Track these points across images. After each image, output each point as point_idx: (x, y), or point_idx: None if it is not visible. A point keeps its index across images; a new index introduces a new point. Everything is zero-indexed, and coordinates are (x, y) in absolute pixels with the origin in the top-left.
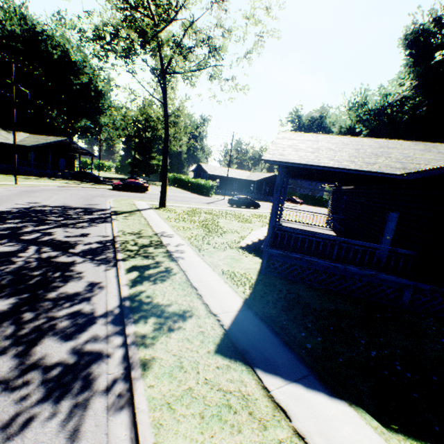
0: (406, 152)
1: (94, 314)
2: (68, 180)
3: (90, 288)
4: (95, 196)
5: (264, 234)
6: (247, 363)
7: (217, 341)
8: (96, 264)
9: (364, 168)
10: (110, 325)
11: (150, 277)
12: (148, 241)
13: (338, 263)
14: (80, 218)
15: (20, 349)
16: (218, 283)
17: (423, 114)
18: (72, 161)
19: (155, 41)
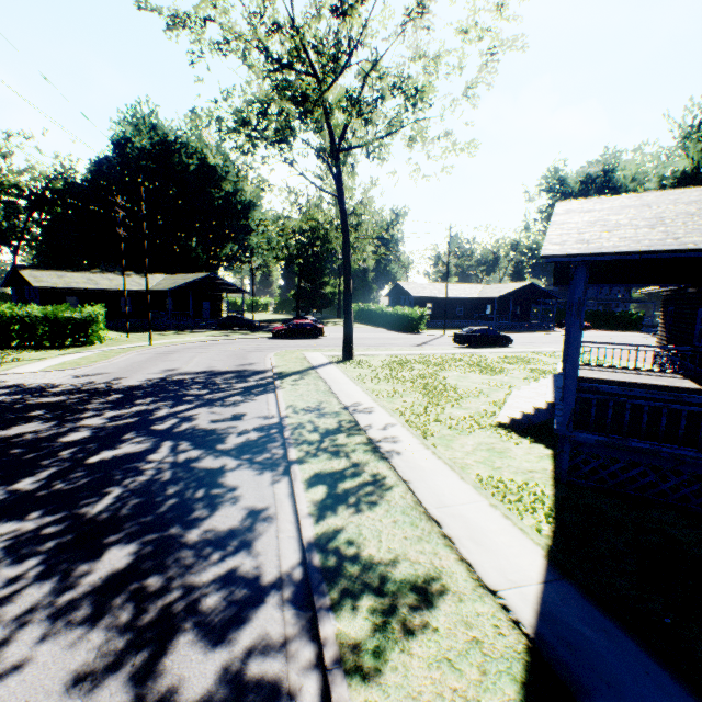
0: None
1: (259, 581)
2: (214, 331)
3: (250, 520)
4: (249, 351)
5: (546, 397)
6: None
7: (518, 673)
8: (256, 471)
9: None
10: (288, 608)
11: (348, 497)
12: (334, 423)
13: None
14: (230, 388)
15: (138, 664)
16: (479, 508)
17: None
18: (218, 303)
19: (319, 107)
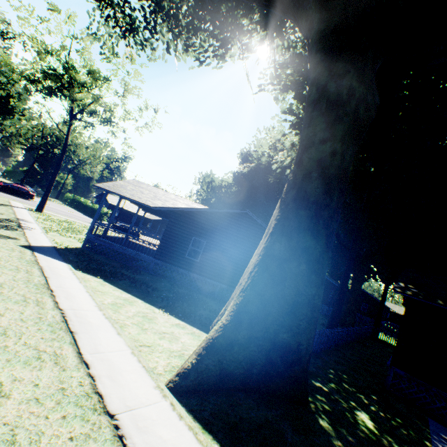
0: (178, 204)
1: None
2: None
3: None
4: None
5: None
6: (32, 250)
7: (23, 245)
8: None
9: (141, 201)
10: None
11: None
12: (7, 218)
13: (125, 247)
14: None
15: None
16: (45, 240)
17: (234, 197)
18: None
19: (69, 98)
